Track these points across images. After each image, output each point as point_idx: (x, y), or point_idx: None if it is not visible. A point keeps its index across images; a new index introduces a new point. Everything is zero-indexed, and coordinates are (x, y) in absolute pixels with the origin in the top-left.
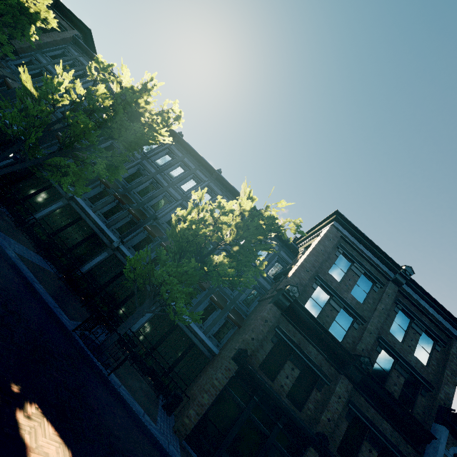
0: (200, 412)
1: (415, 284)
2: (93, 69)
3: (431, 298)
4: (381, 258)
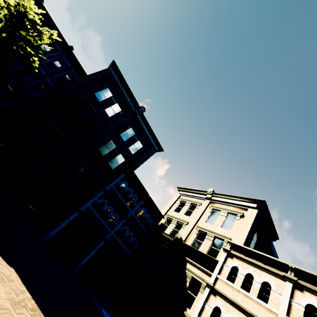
0: None
1: (144, 117)
2: None
3: (149, 127)
4: (131, 98)
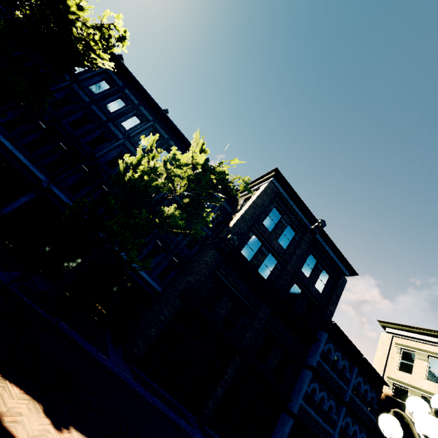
0: (148, 342)
1: (325, 234)
2: None
3: (333, 245)
4: (305, 212)
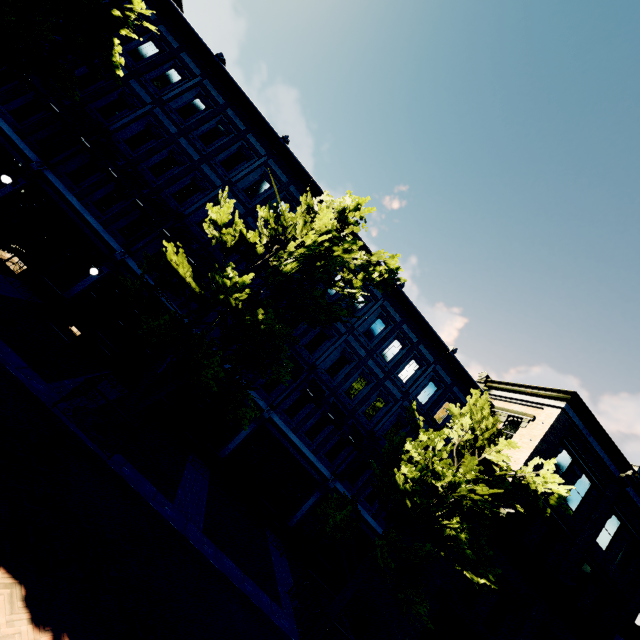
0: None
1: None
2: (292, 246)
3: None
4: (612, 454)
